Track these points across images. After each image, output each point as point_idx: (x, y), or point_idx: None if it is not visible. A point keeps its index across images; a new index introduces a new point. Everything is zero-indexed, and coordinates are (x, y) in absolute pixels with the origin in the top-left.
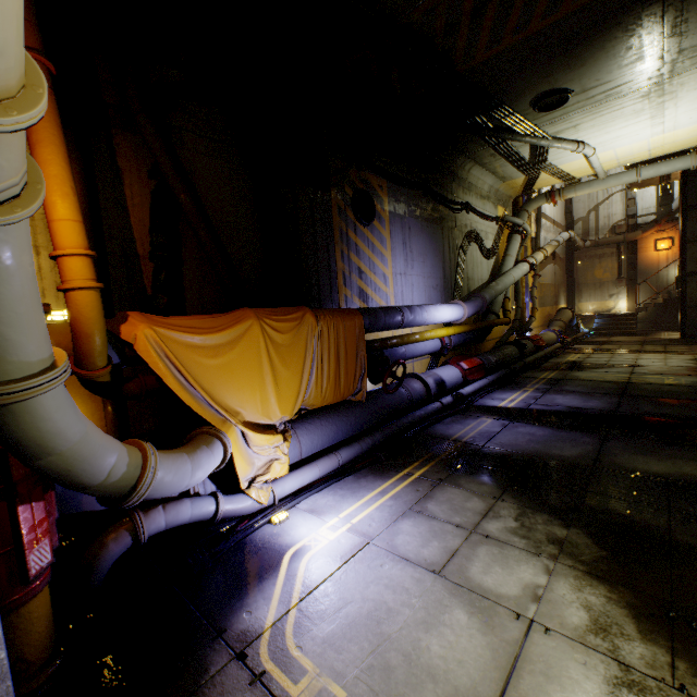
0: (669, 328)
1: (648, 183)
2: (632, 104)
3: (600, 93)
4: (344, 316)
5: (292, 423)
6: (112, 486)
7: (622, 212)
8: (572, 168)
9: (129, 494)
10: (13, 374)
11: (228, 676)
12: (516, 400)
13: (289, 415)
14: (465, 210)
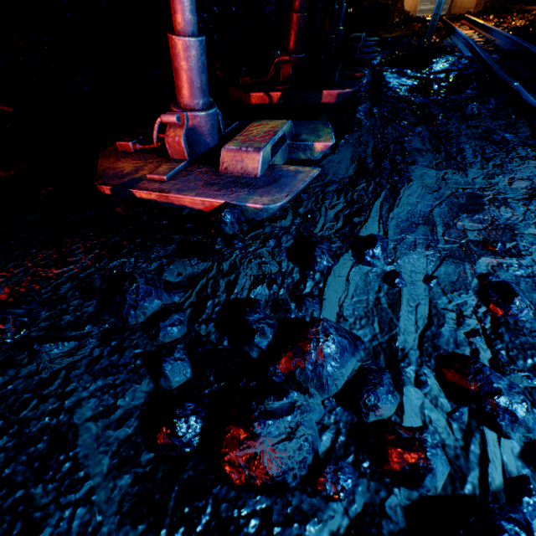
0: (424, 3)
1: None
2: None
3: None
4: None
5: None
6: None
7: None
8: None
9: None
10: None
11: None
12: None
13: None
14: None
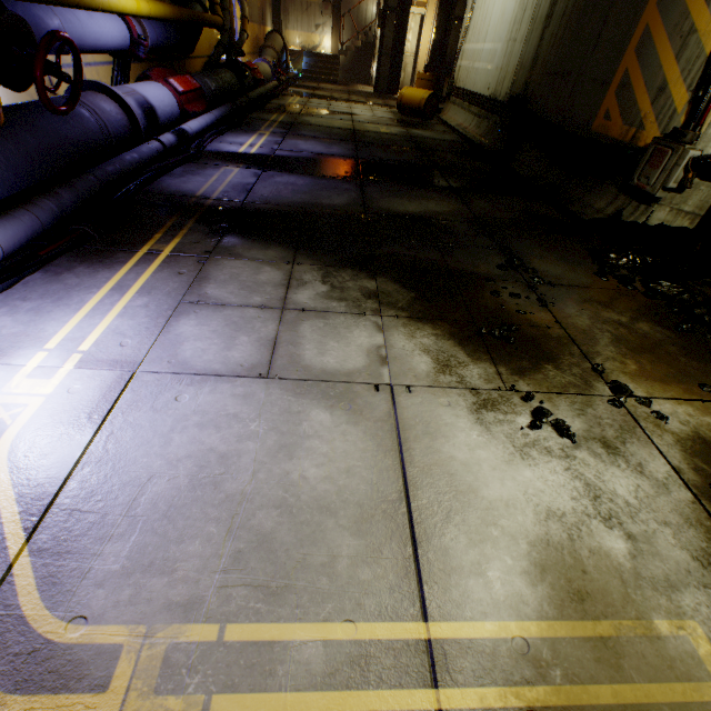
0: (362, 82)
1: None
2: None
3: None
4: None
5: None
6: None
7: None
8: None
9: None
10: None
11: None
12: (257, 145)
13: None
14: None
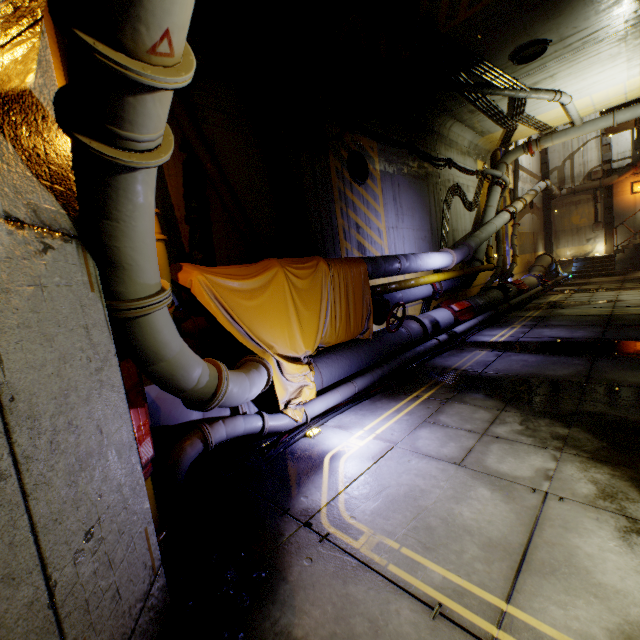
0: None
1: (623, 127)
2: (608, 48)
3: (577, 40)
4: (351, 264)
5: (312, 358)
6: (200, 391)
7: (597, 159)
8: (548, 117)
9: (211, 399)
10: (140, 293)
11: (300, 537)
12: (506, 335)
13: (311, 350)
14: (447, 166)
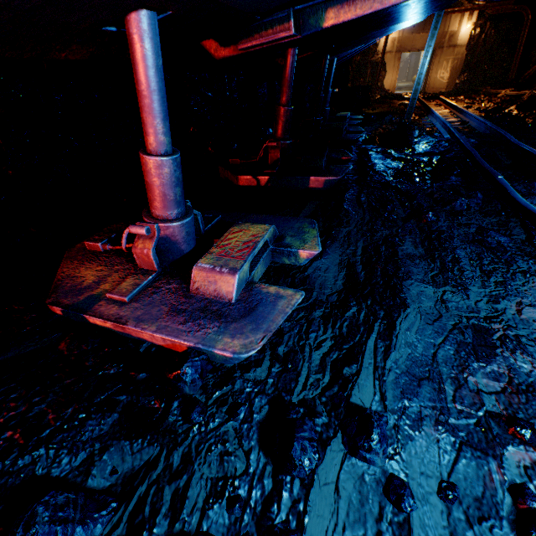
0: (401, 80)
1: None
2: None
3: None
4: None
5: None
6: None
7: None
8: None
9: None
10: None
11: None
12: None
13: None
14: None
